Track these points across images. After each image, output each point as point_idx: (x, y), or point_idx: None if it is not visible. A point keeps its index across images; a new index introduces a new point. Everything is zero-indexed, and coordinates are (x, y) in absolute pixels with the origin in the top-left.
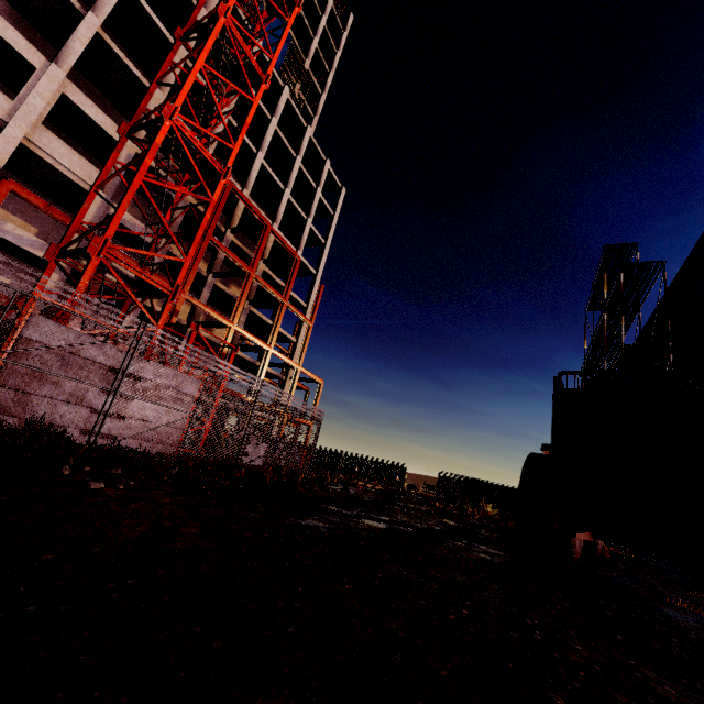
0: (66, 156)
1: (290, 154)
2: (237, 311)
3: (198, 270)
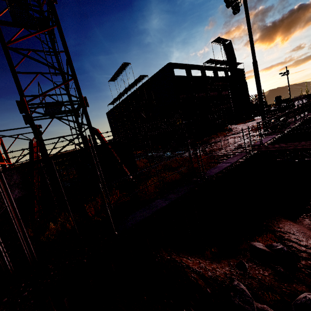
0: None
1: None
2: None
3: None
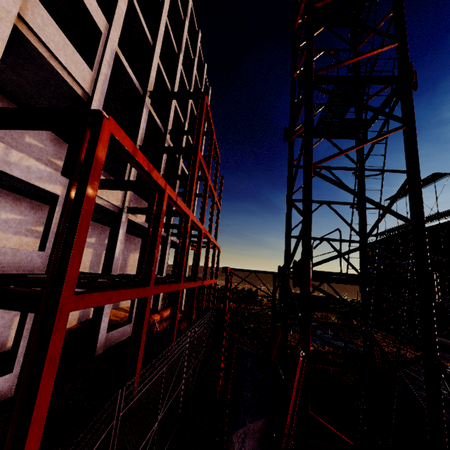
0: (60, 47)
1: (189, 56)
2: (204, 216)
3: None
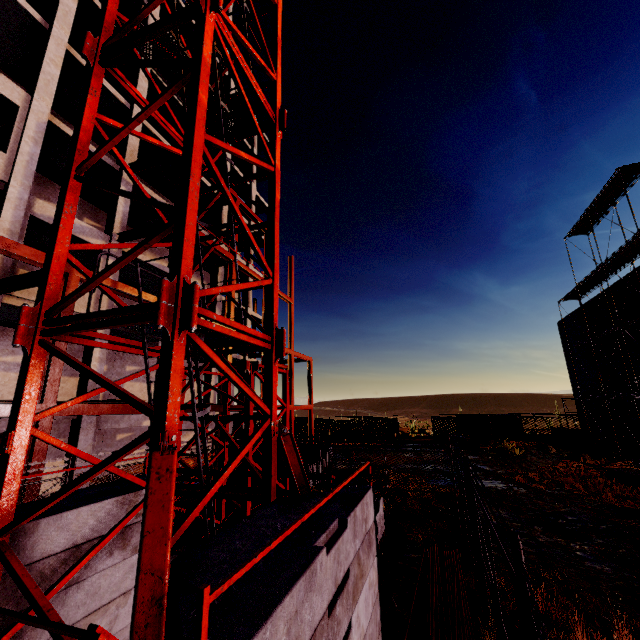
0: None
1: None
2: (230, 311)
3: (160, 267)
